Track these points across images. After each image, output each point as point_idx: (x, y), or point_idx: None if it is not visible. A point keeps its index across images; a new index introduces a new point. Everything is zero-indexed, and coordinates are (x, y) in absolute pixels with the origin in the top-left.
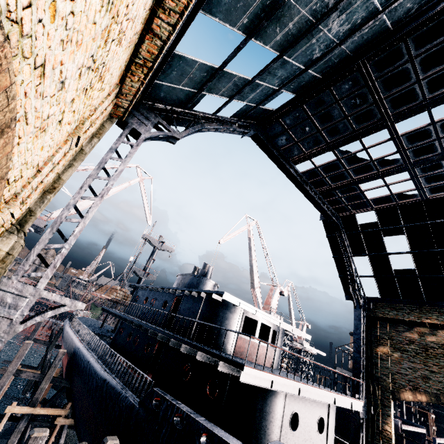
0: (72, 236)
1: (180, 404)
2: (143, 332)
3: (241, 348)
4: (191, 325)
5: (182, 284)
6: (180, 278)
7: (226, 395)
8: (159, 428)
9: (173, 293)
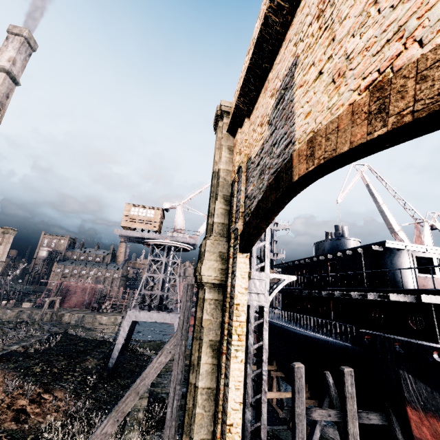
0: (266, 235)
1: (393, 336)
2: (310, 298)
3: (424, 286)
4: (359, 279)
5: (322, 250)
6: (318, 246)
7: (436, 323)
8: (382, 356)
9: (324, 259)
